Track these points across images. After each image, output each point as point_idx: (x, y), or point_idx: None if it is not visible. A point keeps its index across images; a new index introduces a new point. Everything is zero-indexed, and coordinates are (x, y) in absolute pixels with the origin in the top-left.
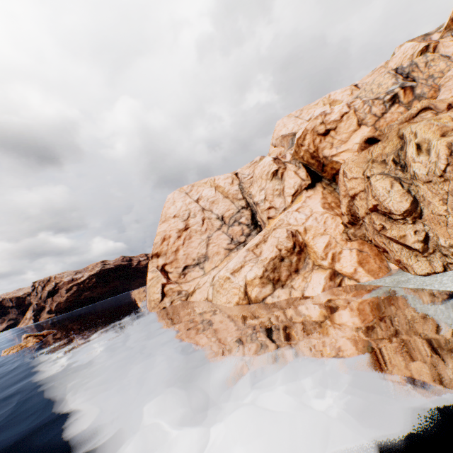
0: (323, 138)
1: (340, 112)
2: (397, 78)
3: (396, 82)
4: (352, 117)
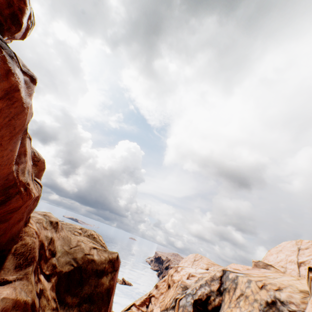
0: (167, 289)
1: (181, 277)
2: (208, 283)
3: (196, 286)
4: (174, 289)
